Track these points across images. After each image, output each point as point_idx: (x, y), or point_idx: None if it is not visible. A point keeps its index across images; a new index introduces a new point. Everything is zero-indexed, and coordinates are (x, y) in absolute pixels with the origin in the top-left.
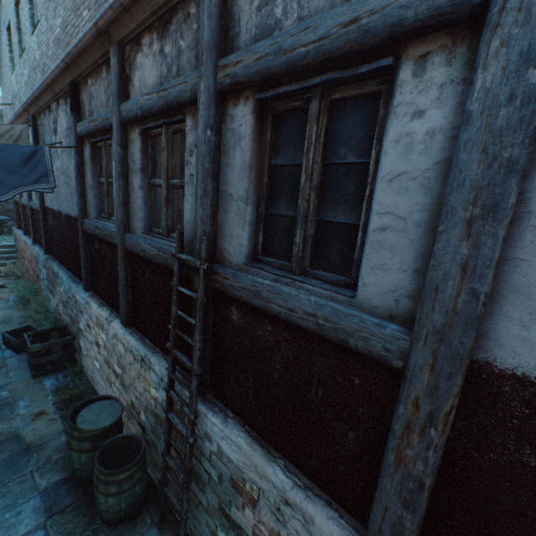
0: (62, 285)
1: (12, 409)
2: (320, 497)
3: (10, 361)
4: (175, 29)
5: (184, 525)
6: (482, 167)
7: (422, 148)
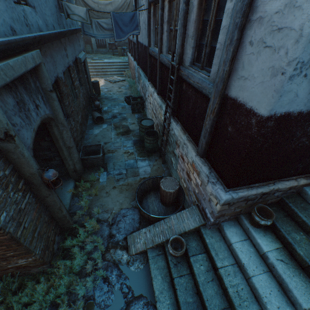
0: (141, 79)
1: (127, 120)
2: (192, 143)
3: (126, 107)
4: None
5: (164, 156)
6: (232, 26)
7: (230, 16)
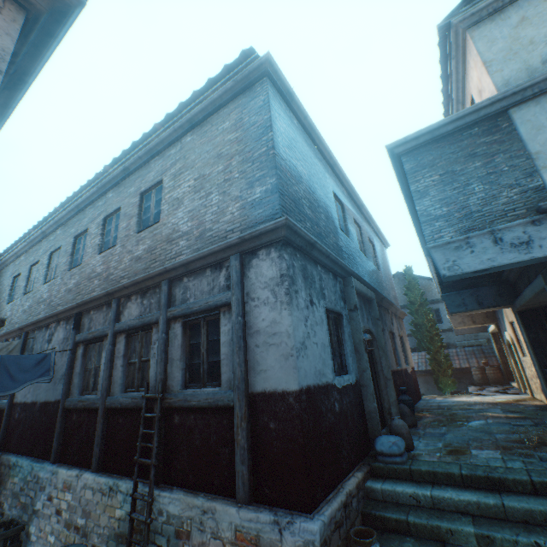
0: (19, 473)
1: None
2: (220, 498)
3: None
4: (149, 295)
5: None
6: (236, 338)
7: (228, 334)
